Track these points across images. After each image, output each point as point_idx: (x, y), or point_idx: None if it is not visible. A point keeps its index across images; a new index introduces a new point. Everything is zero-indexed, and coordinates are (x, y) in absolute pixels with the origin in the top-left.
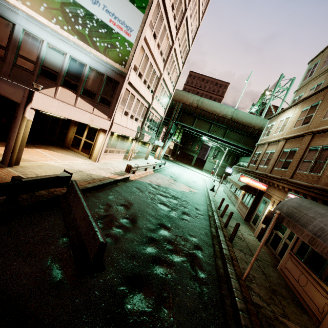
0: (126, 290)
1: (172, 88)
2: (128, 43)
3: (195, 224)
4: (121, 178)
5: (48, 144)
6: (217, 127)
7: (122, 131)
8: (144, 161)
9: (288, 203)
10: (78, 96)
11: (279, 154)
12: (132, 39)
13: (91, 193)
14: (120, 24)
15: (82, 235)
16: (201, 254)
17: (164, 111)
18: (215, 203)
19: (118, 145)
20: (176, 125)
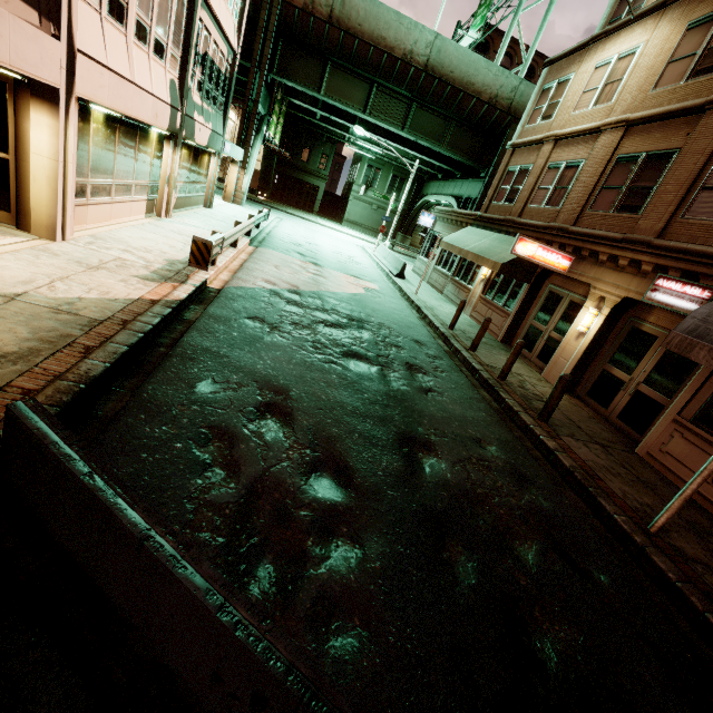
0: None
1: None
2: None
3: (455, 396)
4: (186, 291)
5: None
6: (386, 97)
7: (121, 102)
8: (208, 213)
9: None
10: None
11: (603, 171)
12: None
13: (120, 395)
14: None
15: None
16: (543, 500)
17: (238, 29)
18: (431, 311)
19: (119, 162)
20: (268, 88)
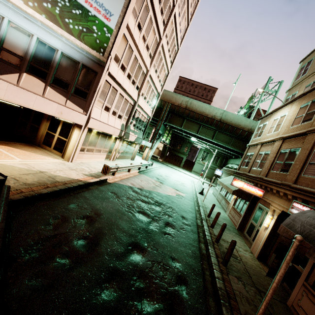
0: None
1: (161, 87)
2: (108, 28)
3: (180, 240)
4: (95, 180)
5: (15, 140)
6: (205, 129)
7: (102, 128)
8: (130, 161)
9: (301, 218)
10: (47, 85)
11: (276, 155)
12: (112, 24)
13: (46, 201)
14: (97, 6)
15: None
16: (185, 293)
17: (152, 111)
18: (204, 208)
19: (98, 143)
20: (165, 126)
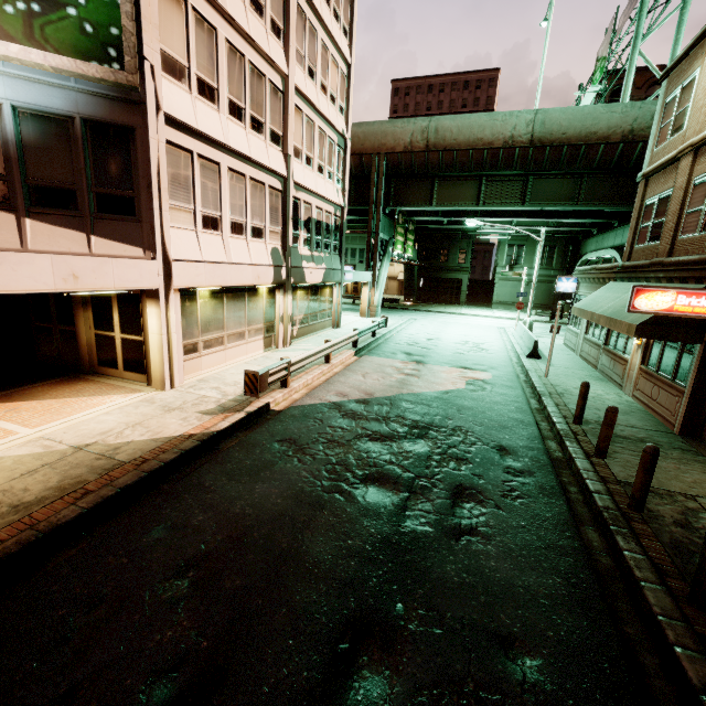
0: None
1: (342, 117)
2: None
3: (514, 543)
4: (233, 420)
5: (33, 379)
6: (497, 184)
7: (219, 279)
8: (331, 333)
9: None
10: (21, 217)
11: None
12: None
13: (81, 541)
14: None
15: None
16: None
17: (342, 190)
18: (557, 399)
19: (229, 318)
20: (391, 217)
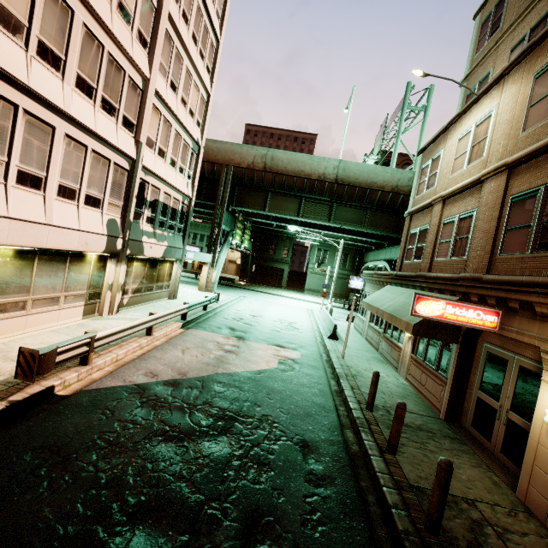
0: None
1: (199, 129)
2: None
3: None
4: None
5: None
6: (312, 204)
7: (30, 239)
8: (166, 303)
9: None
10: None
11: (500, 213)
12: None
13: None
14: None
15: None
16: None
17: (192, 184)
18: (352, 381)
19: (39, 282)
20: (233, 215)
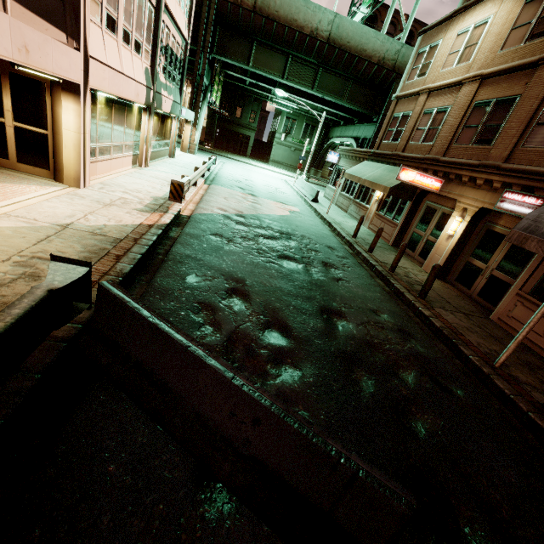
0: (442, 543)
1: None
2: None
3: (358, 283)
4: (169, 218)
5: None
6: (299, 65)
7: (116, 88)
8: (172, 161)
9: None
10: None
11: (464, 114)
12: None
13: (141, 285)
14: None
15: (273, 470)
16: (420, 347)
17: (188, 23)
18: (339, 225)
19: (114, 130)
20: (210, 64)
